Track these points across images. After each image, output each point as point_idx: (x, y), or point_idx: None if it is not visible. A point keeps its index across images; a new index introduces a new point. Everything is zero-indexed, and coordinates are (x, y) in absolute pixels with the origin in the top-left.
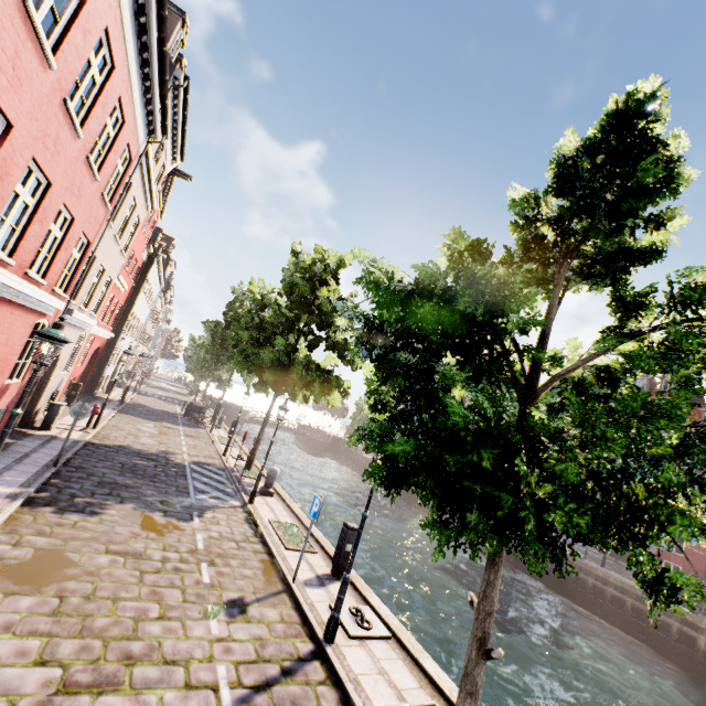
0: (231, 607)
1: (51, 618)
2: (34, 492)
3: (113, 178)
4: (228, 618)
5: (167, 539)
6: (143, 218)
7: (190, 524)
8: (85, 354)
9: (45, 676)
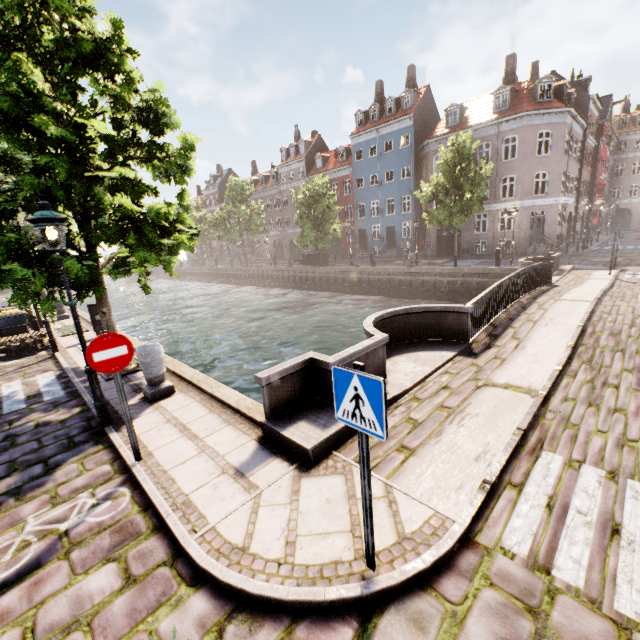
0: None
1: None
2: None
3: None
4: None
5: None
6: None
7: None
8: None
9: None
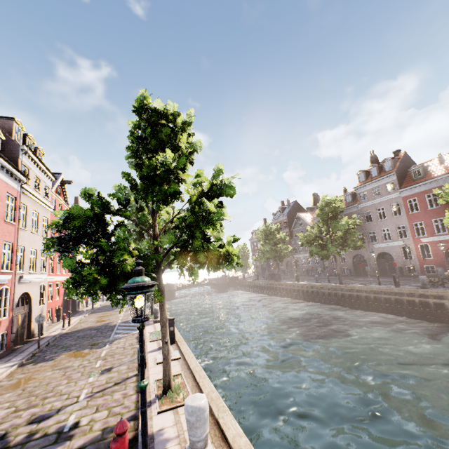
0: (104, 371)
1: (17, 396)
2: (26, 361)
3: (9, 210)
4: (100, 375)
5: (85, 358)
6: (49, 215)
7: (102, 348)
8: (58, 292)
9: (8, 411)
